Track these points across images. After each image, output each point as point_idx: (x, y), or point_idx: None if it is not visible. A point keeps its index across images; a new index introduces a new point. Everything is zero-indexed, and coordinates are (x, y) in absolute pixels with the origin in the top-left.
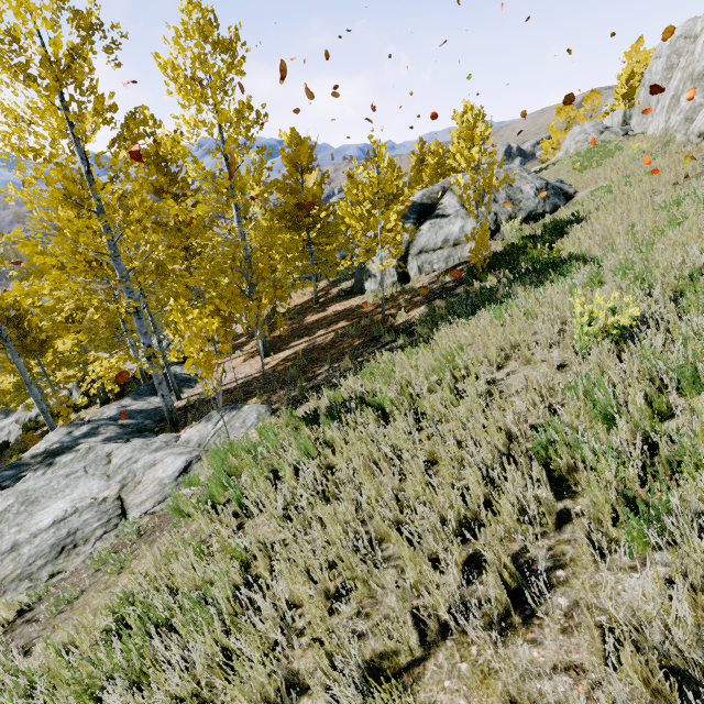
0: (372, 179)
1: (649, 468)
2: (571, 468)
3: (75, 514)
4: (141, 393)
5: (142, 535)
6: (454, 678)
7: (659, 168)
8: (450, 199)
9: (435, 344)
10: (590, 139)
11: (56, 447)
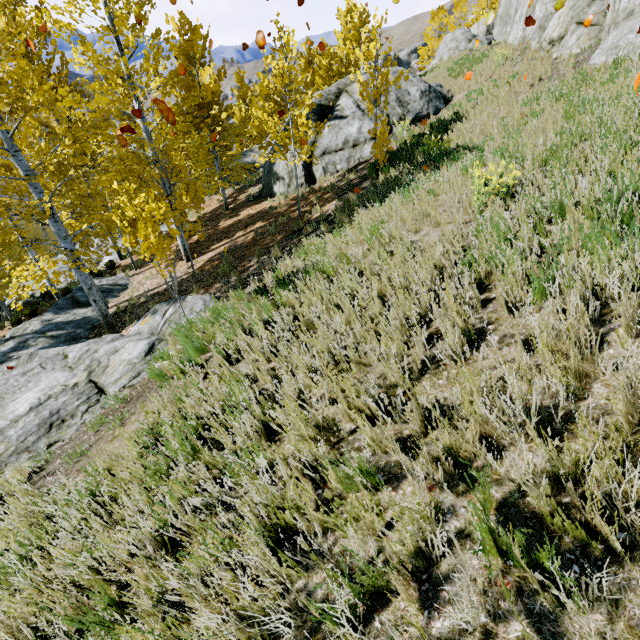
0: (281, 71)
1: (537, 265)
2: (488, 273)
3: (50, 399)
4: (61, 307)
5: (129, 401)
6: (436, 387)
7: (519, 73)
8: (346, 101)
9: (357, 225)
10: (460, 46)
11: None
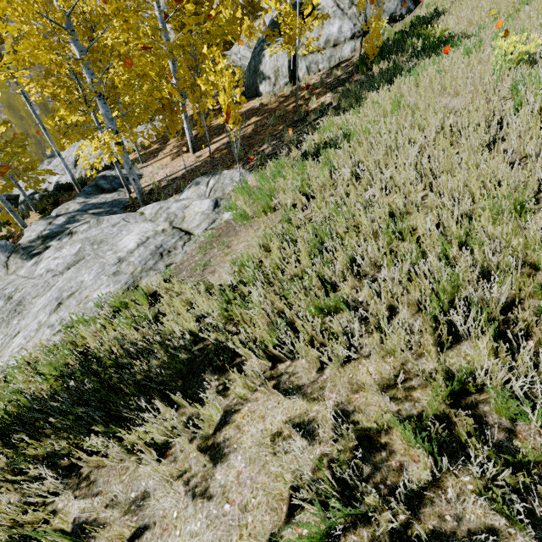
0: None
1: None
2: (539, 109)
3: (150, 239)
4: (89, 193)
5: (219, 236)
6: None
7: None
8: None
9: (371, 104)
10: None
11: (47, 232)
